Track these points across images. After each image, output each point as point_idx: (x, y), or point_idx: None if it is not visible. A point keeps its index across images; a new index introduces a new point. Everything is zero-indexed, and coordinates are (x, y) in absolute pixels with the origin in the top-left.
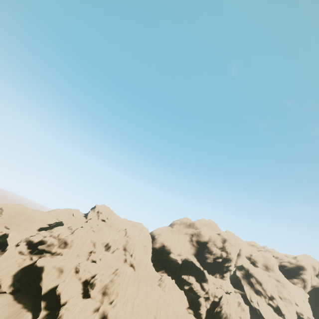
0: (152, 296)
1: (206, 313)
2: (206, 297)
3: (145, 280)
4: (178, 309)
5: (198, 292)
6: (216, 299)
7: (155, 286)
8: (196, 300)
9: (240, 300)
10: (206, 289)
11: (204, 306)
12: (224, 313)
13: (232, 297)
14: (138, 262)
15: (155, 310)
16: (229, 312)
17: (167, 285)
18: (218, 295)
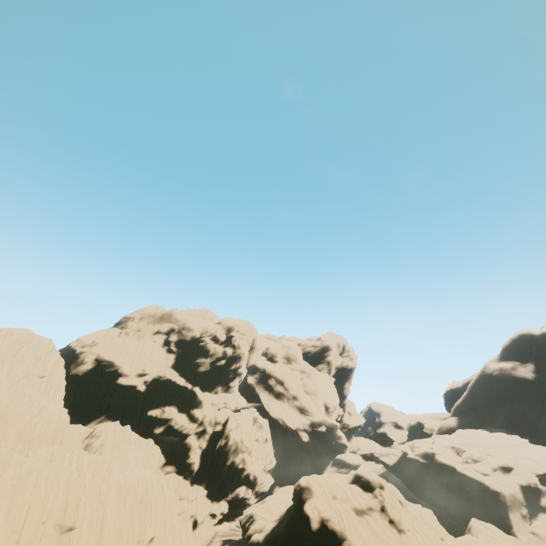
0: (44, 477)
1: (200, 458)
2: (200, 432)
3: (35, 449)
4: (138, 476)
5: (183, 430)
6: (218, 428)
7: (64, 451)
8: (180, 446)
9: (257, 415)
10: (200, 418)
11: (196, 448)
12: (232, 445)
13: (245, 414)
14: (6, 413)
15: (58, 508)
16: (241, 438)
17: (109, 439)
18: (221, 420)
